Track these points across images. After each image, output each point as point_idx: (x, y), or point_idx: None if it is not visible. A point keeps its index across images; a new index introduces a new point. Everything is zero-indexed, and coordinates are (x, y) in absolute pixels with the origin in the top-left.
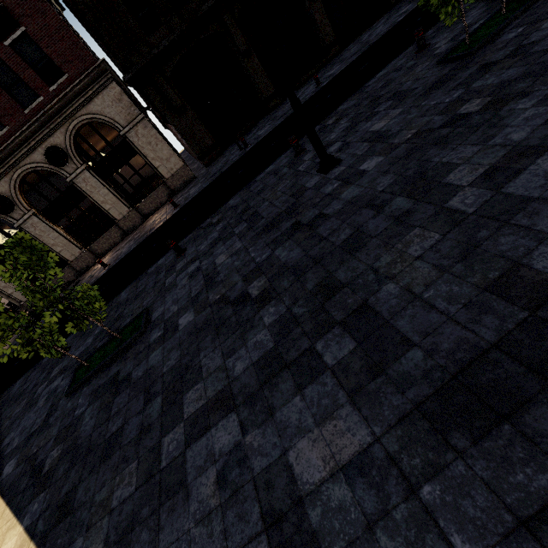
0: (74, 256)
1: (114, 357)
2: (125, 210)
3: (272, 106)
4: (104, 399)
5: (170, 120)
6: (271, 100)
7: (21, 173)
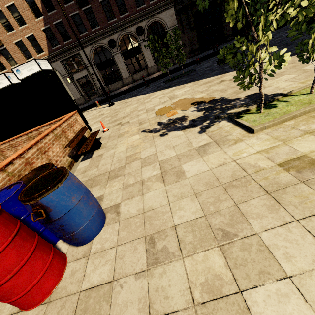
0: (126, 77)
1: (184, 75)
2: (153, 64)
3: (228, 40)
4: (188, 77)
5: (186, 31)
6: (229, 37)
7: (124, 33)
